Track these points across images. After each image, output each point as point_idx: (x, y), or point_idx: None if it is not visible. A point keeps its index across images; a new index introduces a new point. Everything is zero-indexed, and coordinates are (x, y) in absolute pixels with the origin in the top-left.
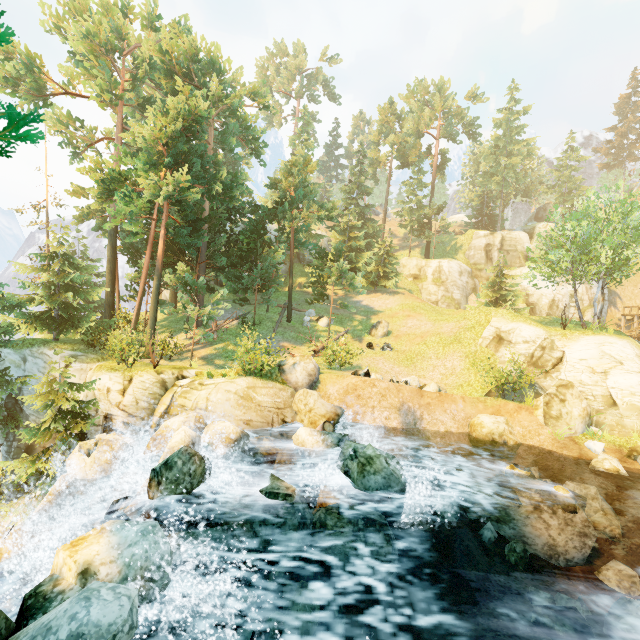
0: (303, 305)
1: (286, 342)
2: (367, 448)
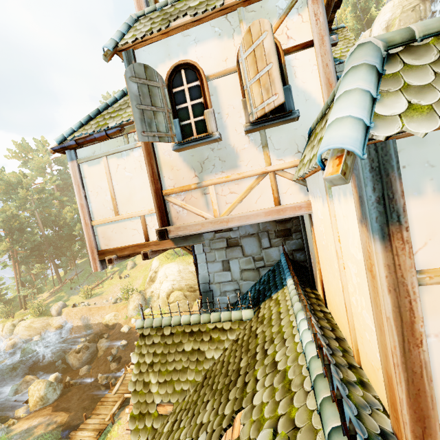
0: None
1: (87, 285)
2: (26, 345)
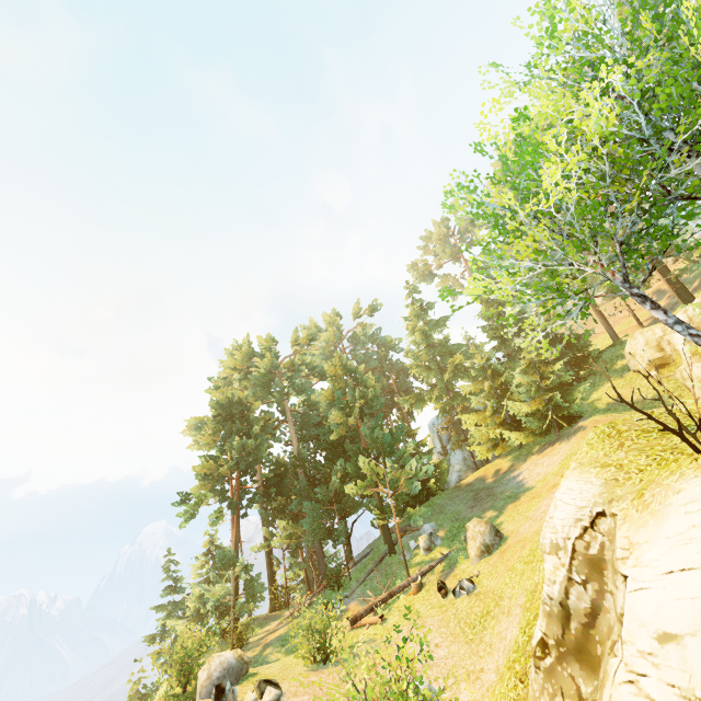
0: (434, 515)
1: (356, 600)
2: None
